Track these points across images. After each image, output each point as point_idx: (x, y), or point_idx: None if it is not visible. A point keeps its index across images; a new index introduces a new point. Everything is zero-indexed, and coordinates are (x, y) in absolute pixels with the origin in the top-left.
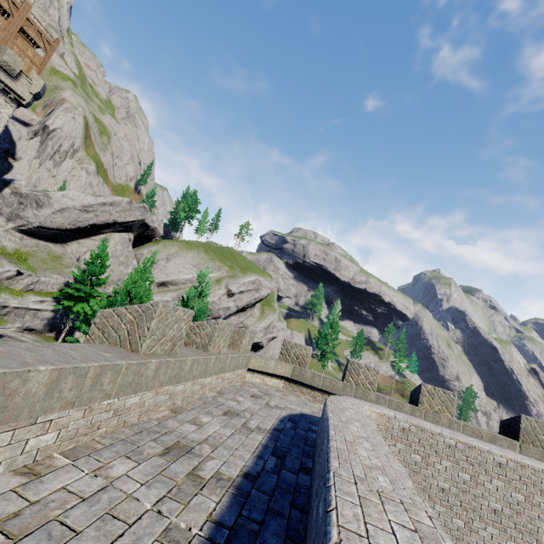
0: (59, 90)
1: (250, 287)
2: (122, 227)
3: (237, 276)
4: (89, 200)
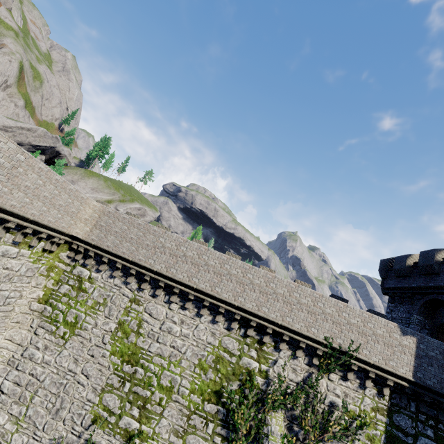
0: (2, 36)
1: (135, 212)
2: (36, 149)
3: (126, 202)
4: (10, 123)
